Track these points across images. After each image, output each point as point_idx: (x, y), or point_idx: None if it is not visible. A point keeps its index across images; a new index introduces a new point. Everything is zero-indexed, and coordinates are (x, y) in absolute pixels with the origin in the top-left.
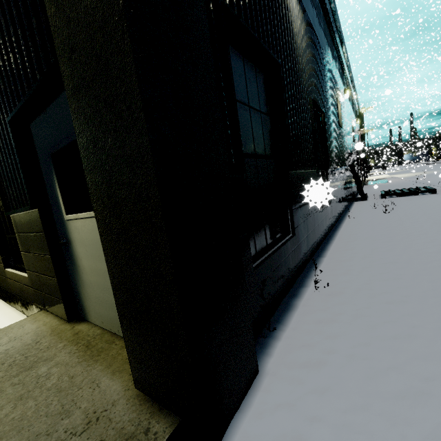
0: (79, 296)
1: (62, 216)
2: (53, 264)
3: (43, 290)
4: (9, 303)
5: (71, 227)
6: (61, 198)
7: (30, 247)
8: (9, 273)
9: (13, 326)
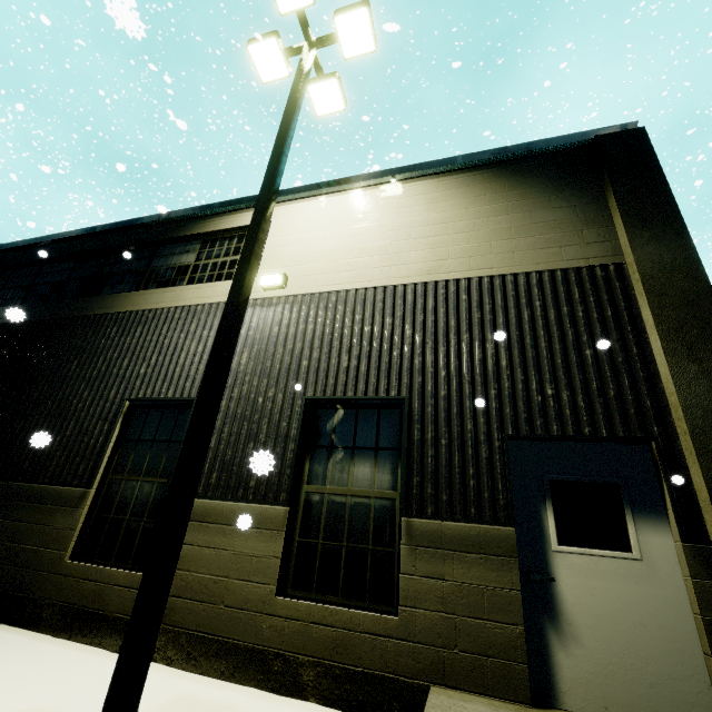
0: (544, 662)
1: (541, 544)
2: (521, 605)
3: (457, 645)
4: (219, 675)
5: (560, 561)
6: (554, 524)
7: (451, 571)
8: (300, 607)
9: (443, 704)
